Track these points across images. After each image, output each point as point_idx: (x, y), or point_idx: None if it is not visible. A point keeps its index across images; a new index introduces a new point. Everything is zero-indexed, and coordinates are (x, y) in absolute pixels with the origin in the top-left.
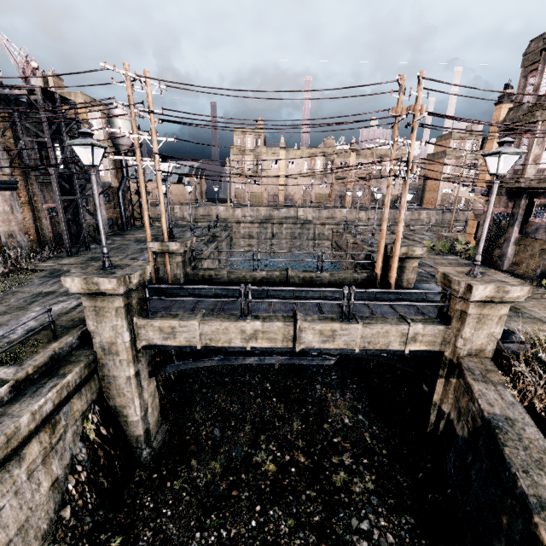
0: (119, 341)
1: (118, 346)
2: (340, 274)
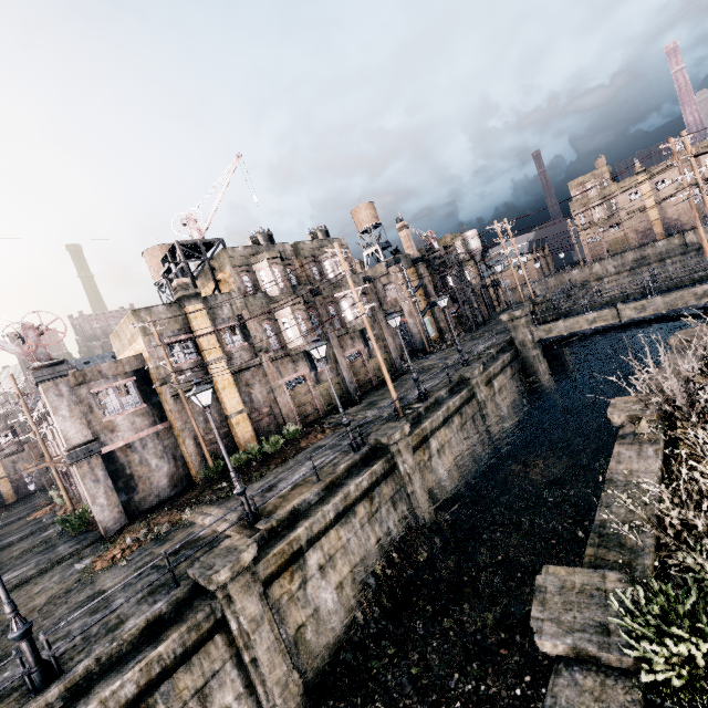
0: (526, 339)
1: (526, 342)
2: (675, 279)
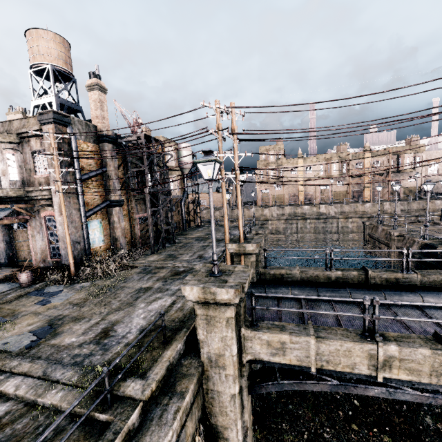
0: (226, 354)
1: (225, 359)
2: (436, 275)
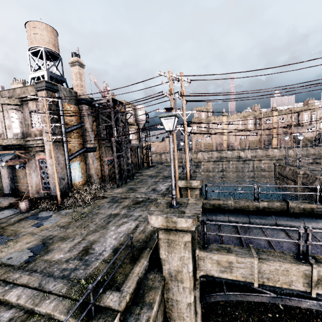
0: (184, 270)
1: (182, 275)
2: None
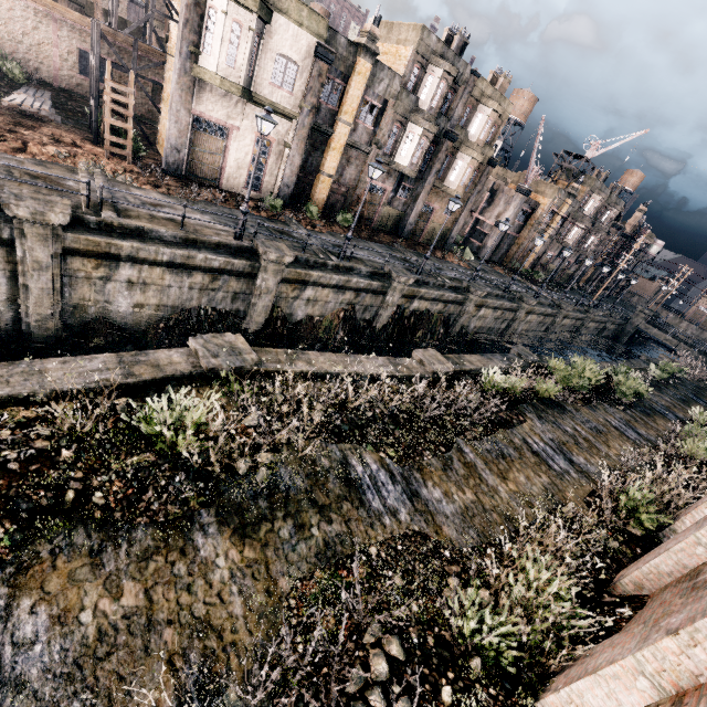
0: (635, 323)
1: (633, 324)
2: None
